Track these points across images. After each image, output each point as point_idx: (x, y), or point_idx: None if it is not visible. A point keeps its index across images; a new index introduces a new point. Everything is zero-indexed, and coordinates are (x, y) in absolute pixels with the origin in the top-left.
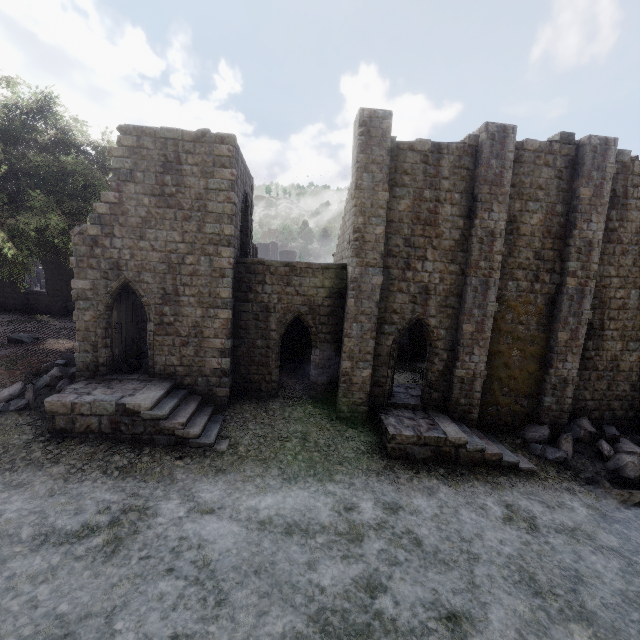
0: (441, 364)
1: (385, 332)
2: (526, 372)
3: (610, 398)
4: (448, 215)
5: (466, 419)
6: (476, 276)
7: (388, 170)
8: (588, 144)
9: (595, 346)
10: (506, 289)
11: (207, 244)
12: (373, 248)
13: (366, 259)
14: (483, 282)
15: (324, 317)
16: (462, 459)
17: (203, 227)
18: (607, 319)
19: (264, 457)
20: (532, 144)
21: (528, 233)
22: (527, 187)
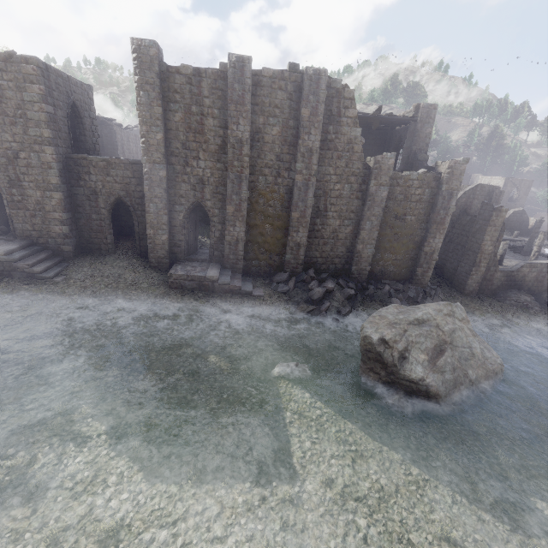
0: (218, 233)
1: (177, 210)
2: (275, 239)
3: (333, 257)
4: (211, 126)
5: (235, 268)
6: (232, 172)
7: (159, 90)
8: (305, 74)
9: (322, 222)
10: (258, 182)
11: (33, 144)
12: (157, 150)
13: (153, 158)
14: (238, 176)
15: (138, 199)
16: (217, 289)
17: (27, 131)
18: (329, 204)
19: (85, 285)
20: (268, 72)
21: (270, 141)
22: (267, 106)
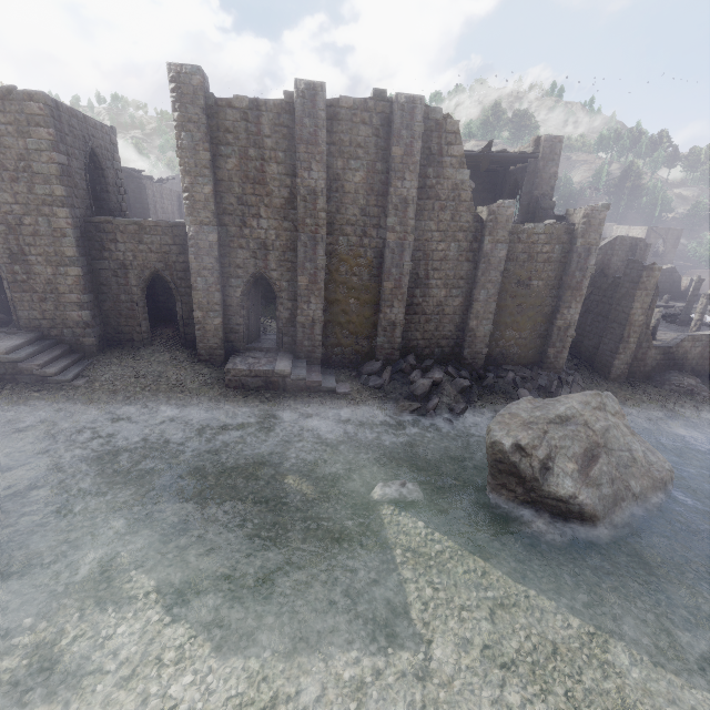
0: (287, 312)
1: (233, 285)
2: (363, 317)
3: (438, 338)
4: (275, 174)
5: (311, 358)
6: (304, 232)
7: (206, 129)
8: (396, 102)
9: (422, 294)
10: (338, 244)
11: (41, 205)
12: (204, 207)
13: (199, 218)
14: (311, 238)
15: (181, 273)
16: (289, 387)
17: (33, 188)
18: (431, 270)
19: (115, 389)
20: (347, 101)
21: (353, 191)
22: (347, 145)
